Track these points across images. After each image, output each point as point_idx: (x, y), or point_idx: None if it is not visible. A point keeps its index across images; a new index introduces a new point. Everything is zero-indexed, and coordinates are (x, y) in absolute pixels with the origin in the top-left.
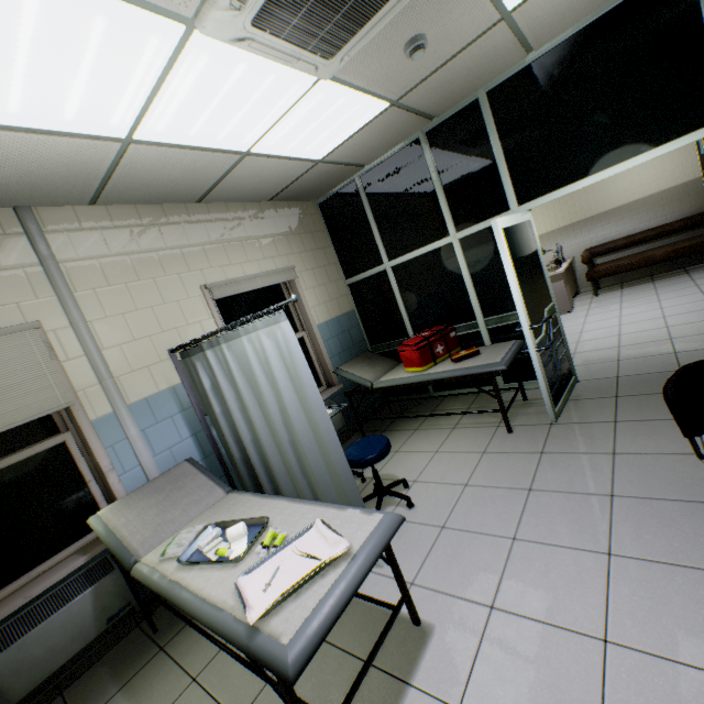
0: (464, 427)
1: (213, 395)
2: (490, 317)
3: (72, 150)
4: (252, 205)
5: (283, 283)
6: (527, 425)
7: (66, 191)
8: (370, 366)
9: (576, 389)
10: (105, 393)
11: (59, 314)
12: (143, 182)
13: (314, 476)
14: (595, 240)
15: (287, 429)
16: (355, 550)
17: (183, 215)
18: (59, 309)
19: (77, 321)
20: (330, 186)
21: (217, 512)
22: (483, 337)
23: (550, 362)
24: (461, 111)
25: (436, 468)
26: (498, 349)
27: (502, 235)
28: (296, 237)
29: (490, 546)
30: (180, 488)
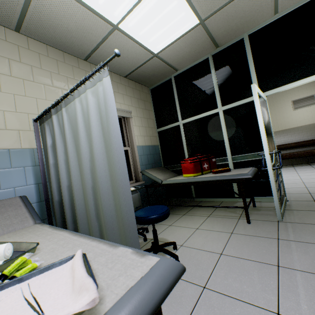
0: (215, 216)
1: (51, 151)
2: (235, 155)
3: None
4: (116, 75)
5: (123, 119)
6: (260, 220)
7: None
8: (162, 173)
9: (288, 204)
10: None
11: None
12: (51, 23)
13: (103, 219)
14: (280, 142)
15: (92, 176)
16: (105, 310)
17: (74, 62)
18: None
19: None
20: (158, 79)
21: (12, 235)
22: (230, 166)
23: (276, 181)
24: (233, 44)
25: (197, 238)
26: (243, 169)
27: (257, 94)
28: (135, 99)
29: None
30: (0, 213)
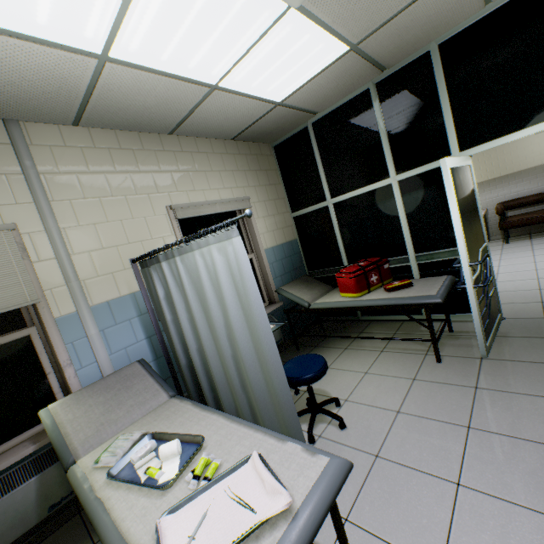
0: (392, 351)
1: (166, 304)
2: (421, 253)
3: (49, 61)
4: (217, 141)
5: (238, 211)
6: (456, 356)
7: (50, 108)
8: (308, 289)
9: (503, 326)
10: (70, 293)
11: (35, 219)
12: (121, 106)
13: (253, 393)
14: (508, 195)
15: (231, 344)
16: (297, 506)
17: (156, 143)
18: (36, 215)
19: (51, 227)
20: (285, 131)
21: (157, 418)
22: (413, 270)
23: (482, 299)
24: (411, 63)
25: (366, 389)
26: (431, 282)
27: (449, 174)
28: (252, 172)
29: (431, 488)
30: (128, 389)
